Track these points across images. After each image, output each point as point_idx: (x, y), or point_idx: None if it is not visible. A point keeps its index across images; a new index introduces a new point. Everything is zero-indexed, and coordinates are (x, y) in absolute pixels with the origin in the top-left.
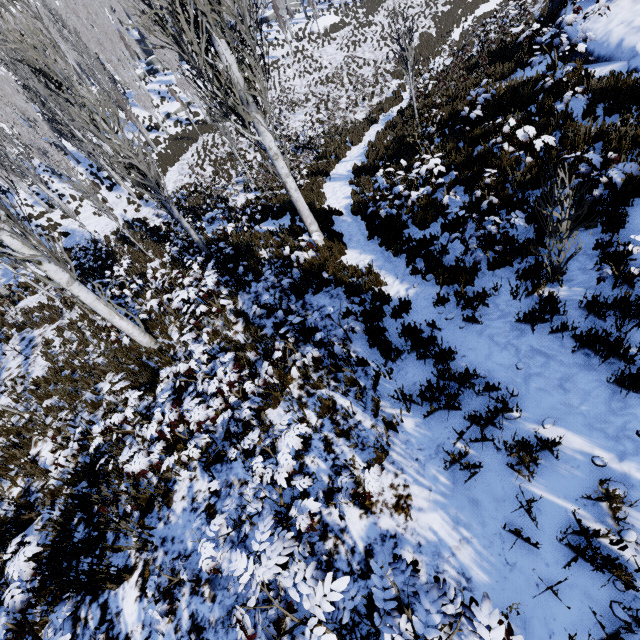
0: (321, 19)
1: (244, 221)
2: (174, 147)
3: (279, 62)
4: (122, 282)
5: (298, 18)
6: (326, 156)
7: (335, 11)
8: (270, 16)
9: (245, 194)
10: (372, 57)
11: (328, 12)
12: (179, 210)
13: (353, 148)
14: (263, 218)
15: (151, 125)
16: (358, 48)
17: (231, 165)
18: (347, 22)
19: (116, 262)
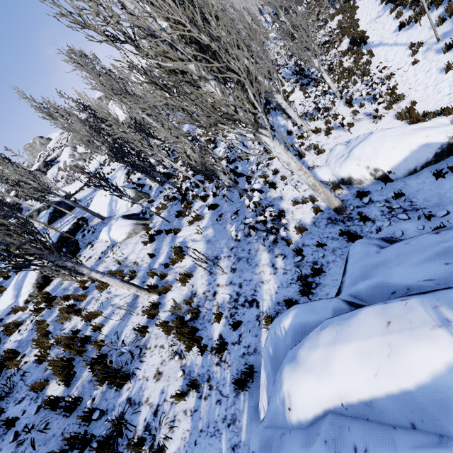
0: None
1: None
2: None
3: None
4: None
5: None
6: None
7: None
8: None
9: None
10: None
11: None
12: None
13: None
14: None
15: None
16: None
17: None
18: None
19: None
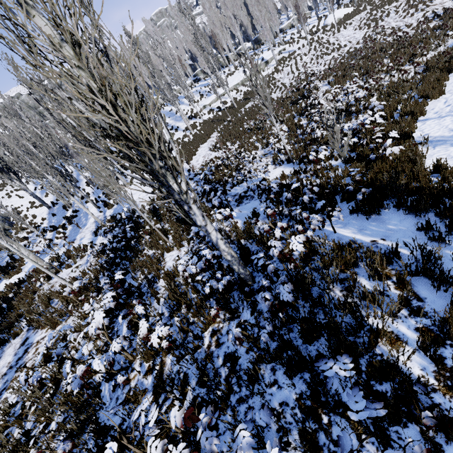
0: (335, 13)
1: (315, 225)
2: (206, 128)
3: (295, 53)
4: (130, 283)
5: (309, 21)
6: (386, 116)
7: (346, 6)
8: (284, 27)
9: (274, 166)
10: (401, 24)
11: (338, 9)
12: (205, 183)
13: (430, 102)
14: (331, 210)
15: (192, 115)
16: (380, 22)
17: (256, 138)
18: (361, 9)
19: (139, 241)
